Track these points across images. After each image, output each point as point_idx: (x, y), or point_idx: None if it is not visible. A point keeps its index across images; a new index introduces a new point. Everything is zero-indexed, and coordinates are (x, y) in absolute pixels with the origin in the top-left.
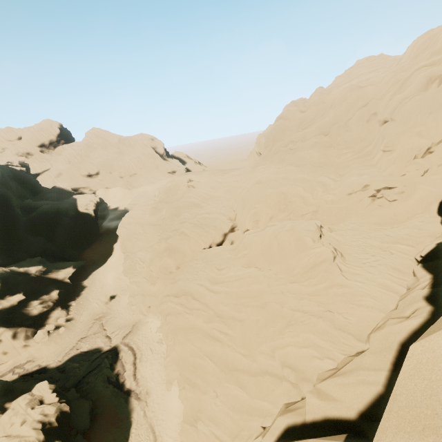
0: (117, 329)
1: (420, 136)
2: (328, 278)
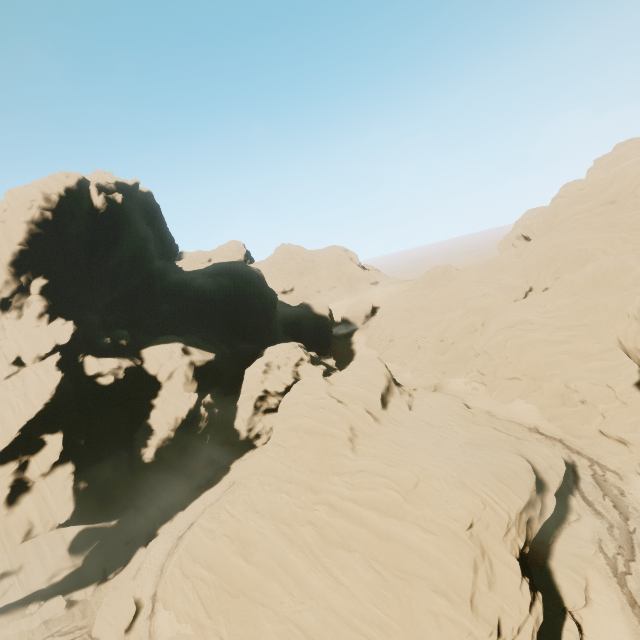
0: None
1: None
2: None
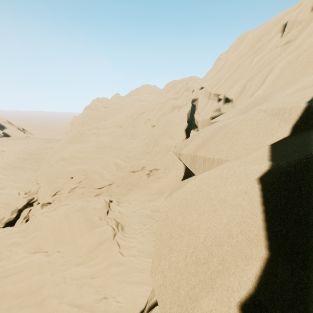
0: None
1: (171, 138)
2: (108, 257)
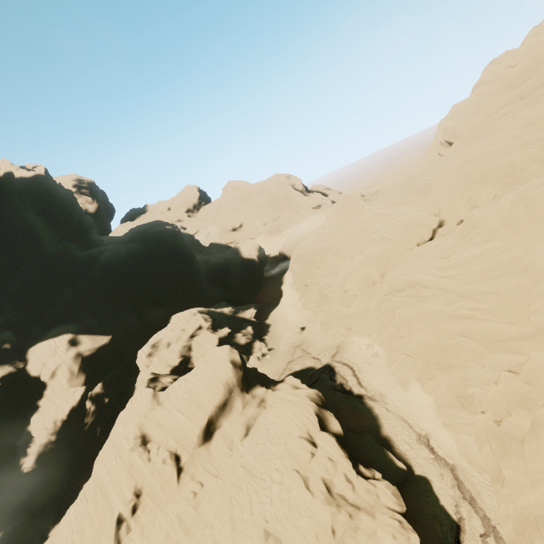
0: (321, 352)
1: None
2: None
